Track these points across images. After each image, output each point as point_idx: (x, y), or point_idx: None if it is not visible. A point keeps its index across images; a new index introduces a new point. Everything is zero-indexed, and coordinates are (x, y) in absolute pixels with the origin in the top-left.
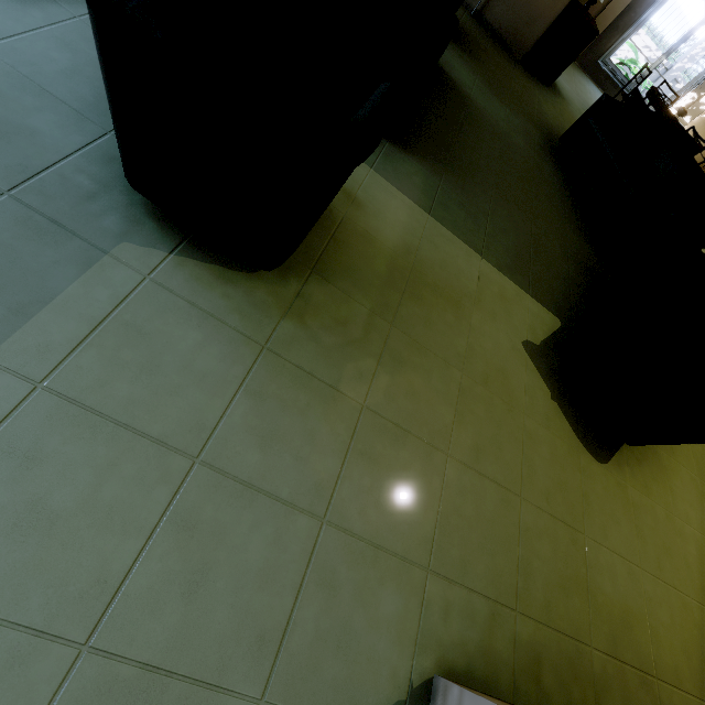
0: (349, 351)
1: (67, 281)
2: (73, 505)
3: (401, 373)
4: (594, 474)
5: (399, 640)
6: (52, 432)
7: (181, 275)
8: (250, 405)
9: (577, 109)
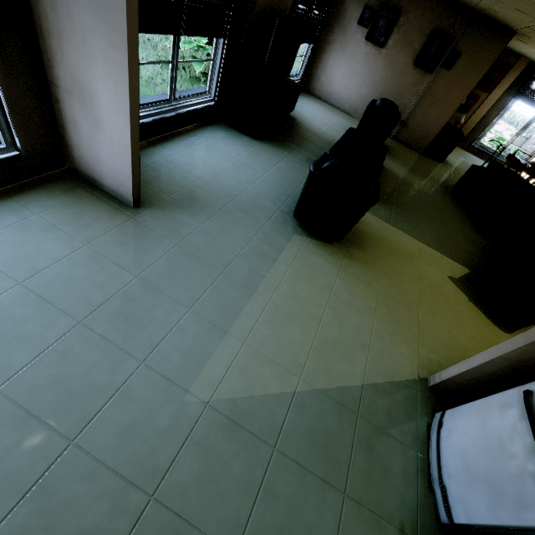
0: (369, 270)
1: (286, 244)
2: (305, 297)
3: (391, 280)
4: (501, 336)
5: (411, 362)
6: (295, 280)
7: (311, 244)
8: (341, 282)
9: (463, 171)
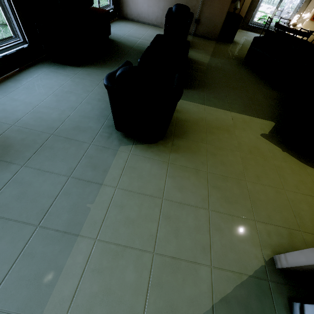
0: (195, 156)
1: (112, 160)
2: (136, 216)
3: (216, 158)
4: None
5: (253, 245)
6: (124, 199)
7: (138, 150)
8: (171, 180)
9: (247, 45)
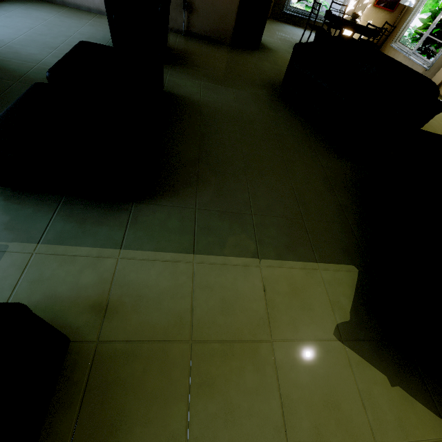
0: None
1: None
2: None
3: None
4: None
5: None
6: None
7: None
8: None
9: (285, 51)
